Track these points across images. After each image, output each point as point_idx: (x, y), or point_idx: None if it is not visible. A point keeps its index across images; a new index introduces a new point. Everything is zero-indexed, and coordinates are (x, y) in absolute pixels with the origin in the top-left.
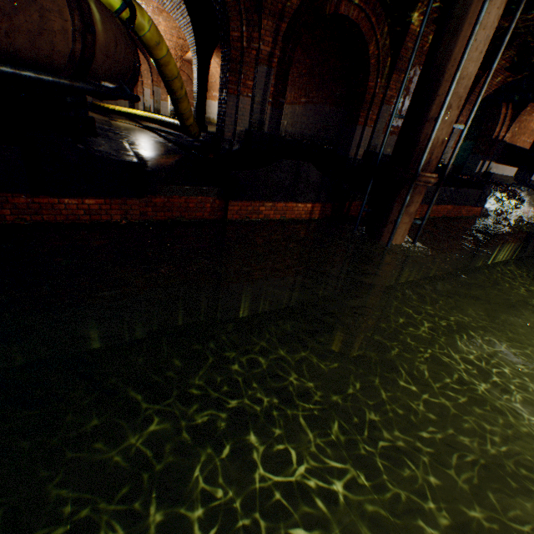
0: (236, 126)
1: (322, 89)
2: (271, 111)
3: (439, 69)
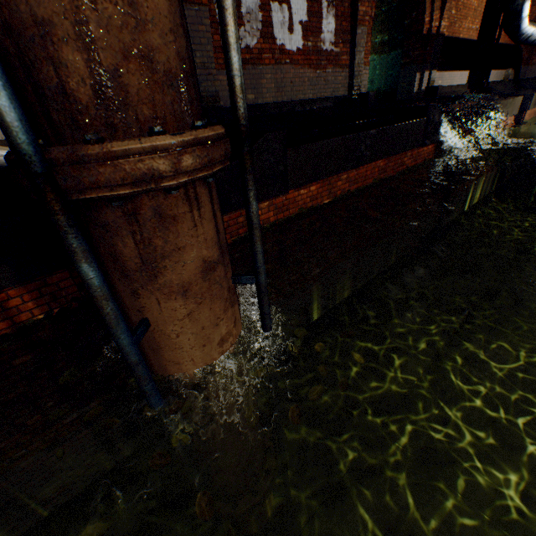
0: None
1: None
2: None
3: None
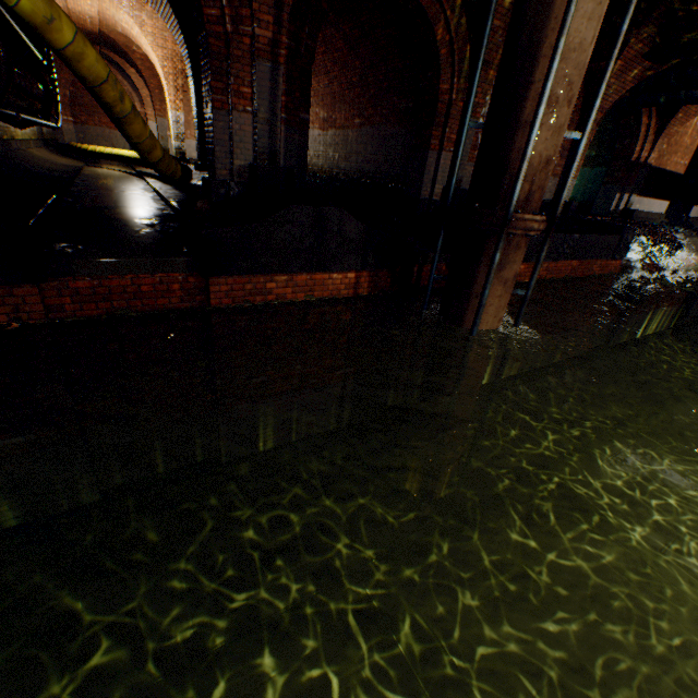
0: (233, 159)
1: (381, 103)
2: (288, 133)
3: (531, 38)
